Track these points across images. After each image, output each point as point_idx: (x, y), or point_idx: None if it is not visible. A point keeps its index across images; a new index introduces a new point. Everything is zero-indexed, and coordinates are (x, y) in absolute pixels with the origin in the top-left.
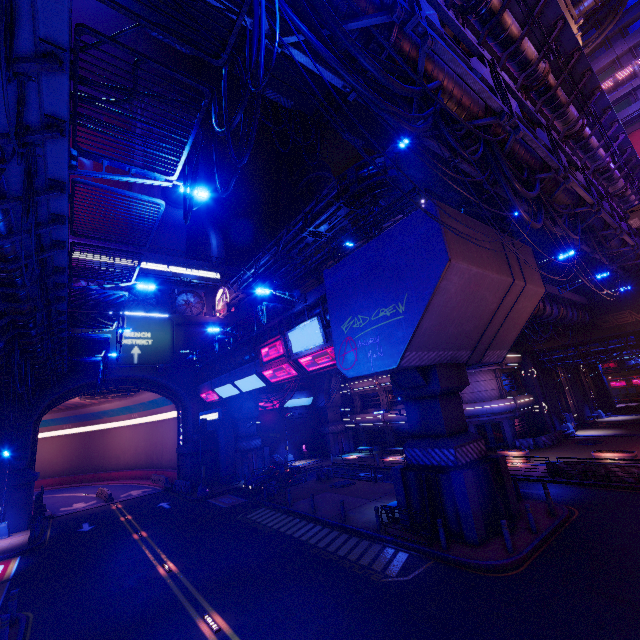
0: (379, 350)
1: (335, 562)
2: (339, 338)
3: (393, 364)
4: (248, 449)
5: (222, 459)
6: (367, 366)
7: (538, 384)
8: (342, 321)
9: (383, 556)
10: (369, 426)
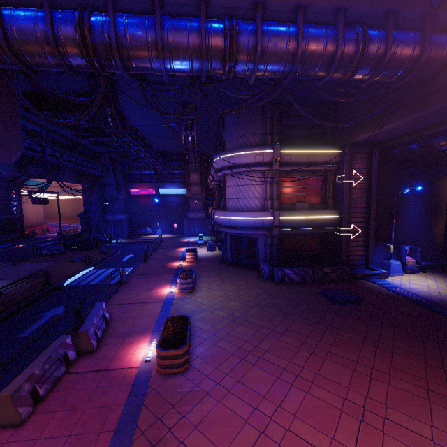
0: None
1: None
2: None
3: None
4: (113, 220)
5: (91, 224)
6: None
7: (364, 197)
8: None
9: None
10: None
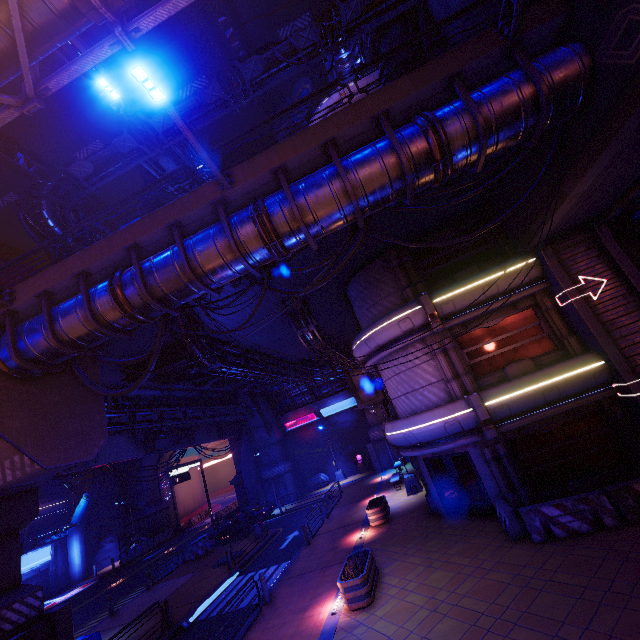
0: None
1: None
2: None
3: None
4: (272, 477)
5: (246, 491)
6: None
7: (633, 310)
8: None
9: None
10: None
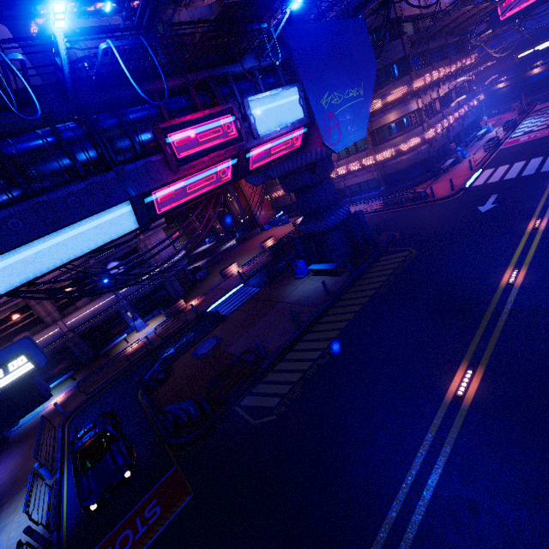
0: (355, 124)
1: (399, 274)
2: (321, 114)
3: (365, 134)
4: None
5: None
6: (350, 139)
7: None
8: (321, 96)
9: (385, 263)
10: None
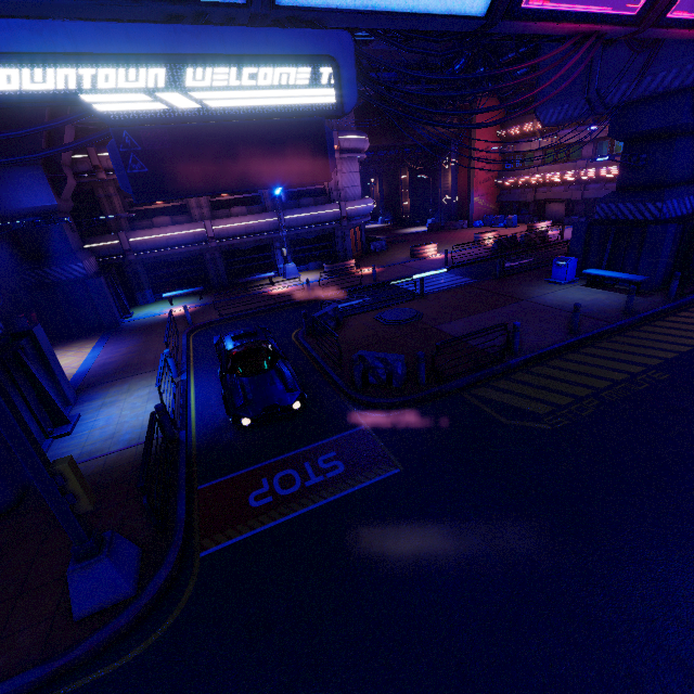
0: None
1: None
2: None
3: None
4: None
5: None
6: None
7: None
8: None
9: None
10: (168, 252)
